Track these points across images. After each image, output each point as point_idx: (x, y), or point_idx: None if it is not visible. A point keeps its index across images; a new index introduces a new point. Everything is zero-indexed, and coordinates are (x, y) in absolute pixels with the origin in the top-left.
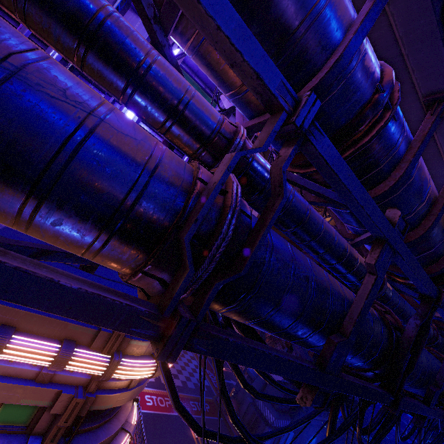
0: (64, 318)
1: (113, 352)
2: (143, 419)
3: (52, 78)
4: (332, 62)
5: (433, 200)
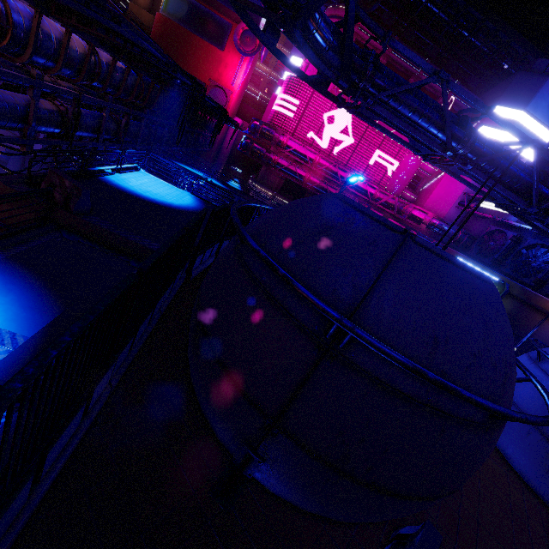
0: None
1: None
2: None
3: None
4: None
5: (60, 50)
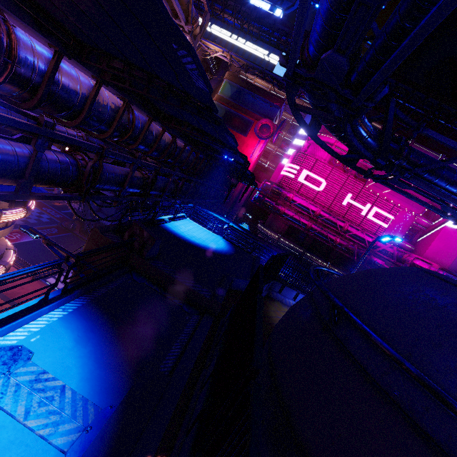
0: None
1: None
2: None
3: (52, 162)
4: (111, 132)
5: (156, 141)
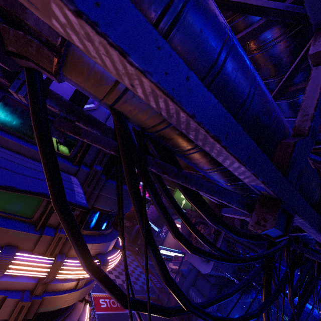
0: (5, 225)
1: (56, 254)
2: (98, 319)
3: None
4: None
5: None
